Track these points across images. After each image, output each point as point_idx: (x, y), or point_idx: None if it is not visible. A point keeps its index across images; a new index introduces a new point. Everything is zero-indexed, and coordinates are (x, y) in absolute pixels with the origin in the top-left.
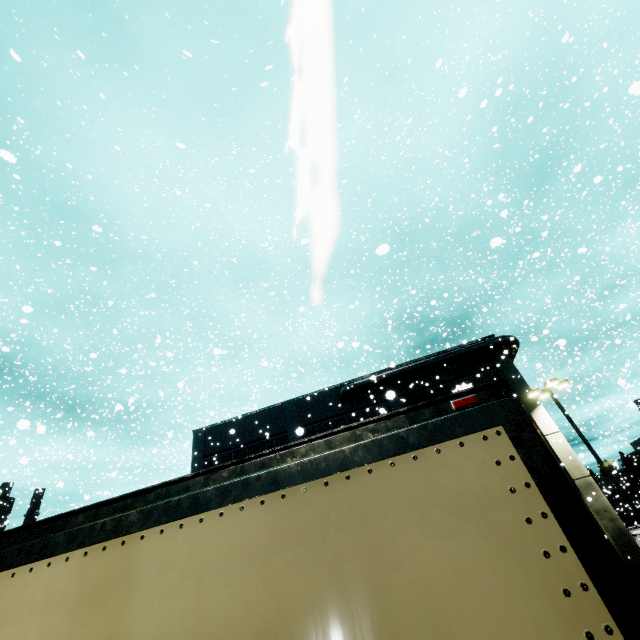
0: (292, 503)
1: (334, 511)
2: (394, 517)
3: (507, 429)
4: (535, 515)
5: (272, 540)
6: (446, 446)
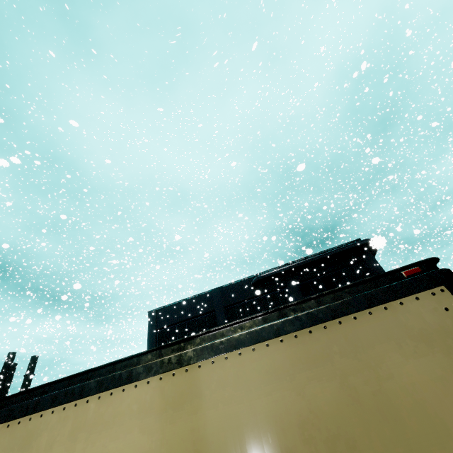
0: (303, 340)
1: (335, 344)
2: (379, 346)
3: (448, 287)
4: None
5: (294, 364)
6: (406, 300)
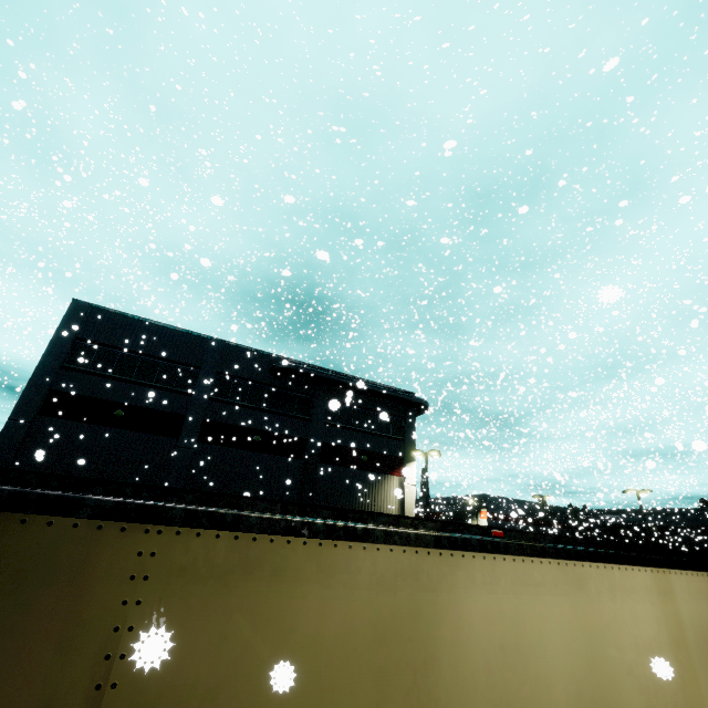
0: None
1: None
2: None
3: None
4: None
5: None
6: None
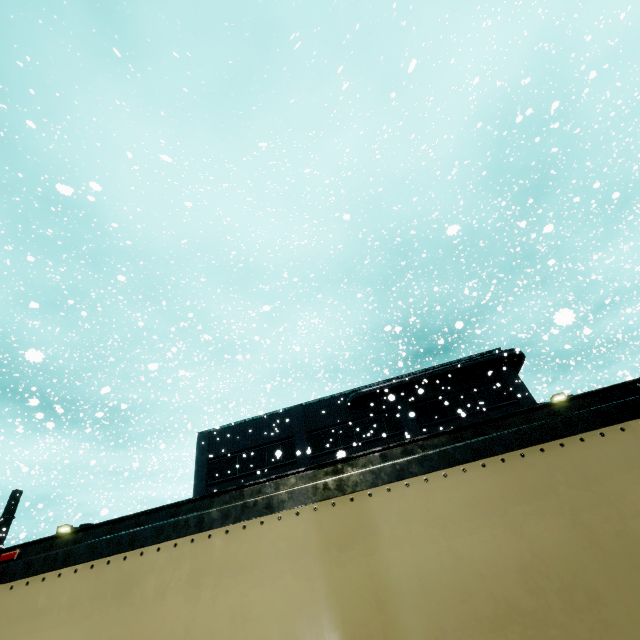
0: (514, 466)
1: (558, 472)
2: (619, 476)
3: None
4: None
5: (505, 496)
6: None
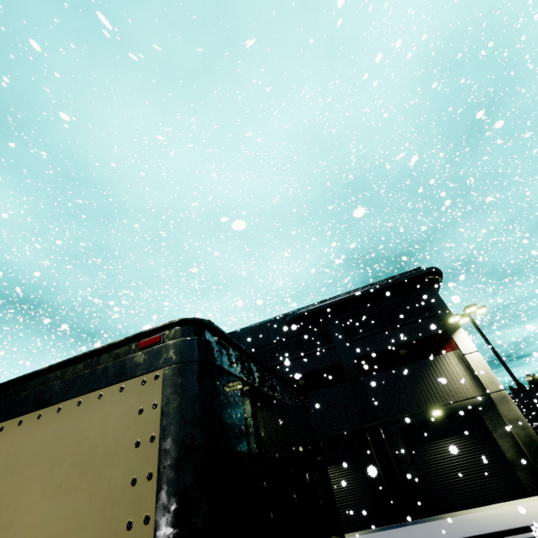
0: None
1: None
2: (31, 469)
3: (165, 373)
4: (142, 475)
5: None
6: (109, 391)
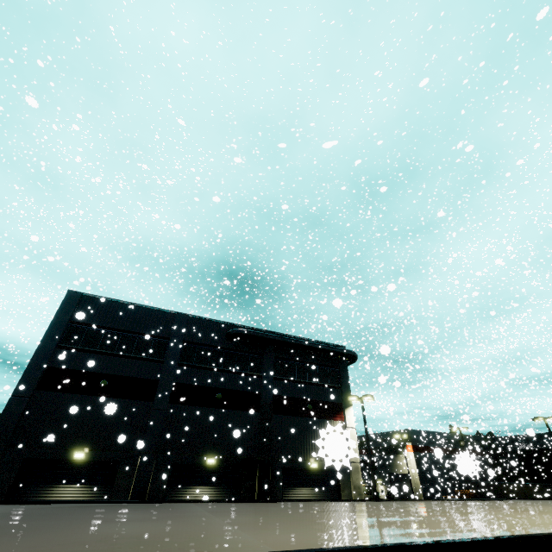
0: None
1: None
2: None
3: None
4: None
5: None
6: None
